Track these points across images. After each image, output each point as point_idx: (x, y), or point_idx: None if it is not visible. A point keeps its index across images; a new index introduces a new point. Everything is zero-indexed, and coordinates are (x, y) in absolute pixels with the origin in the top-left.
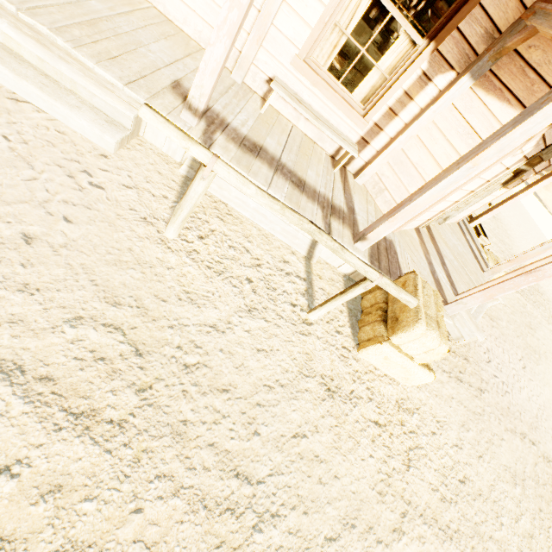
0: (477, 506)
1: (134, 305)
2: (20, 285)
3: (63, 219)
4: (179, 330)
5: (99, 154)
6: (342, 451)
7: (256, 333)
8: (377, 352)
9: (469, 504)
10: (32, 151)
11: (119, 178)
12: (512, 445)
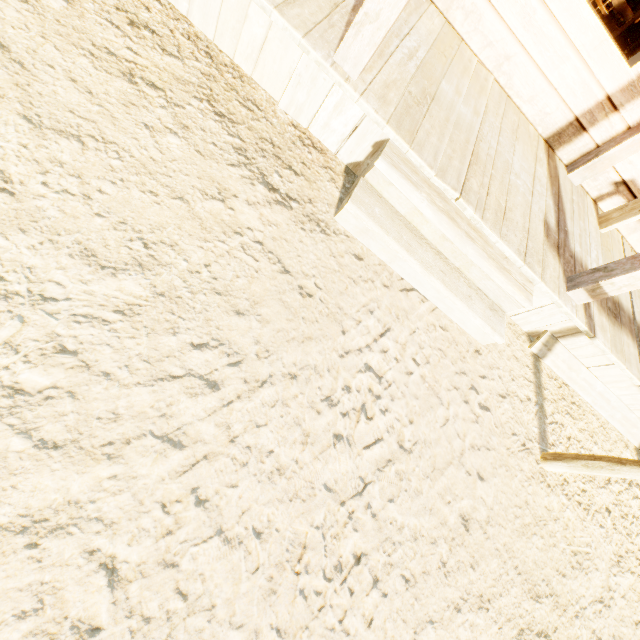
0: None
1: (547, 593)
2: (477, 598)
3: (477, 477)
4: (582, 618)
5: (473, 351)
6: None
7: (629, 596)
8: None
9: None
10: (434, 373)
11: (494, 385)
12: None
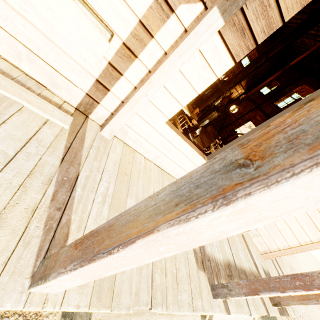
0: None
1: None
2: None
3: None
4: None
5: None
6: None
7: None
8: None
9: None
10: None
11: None
12: None
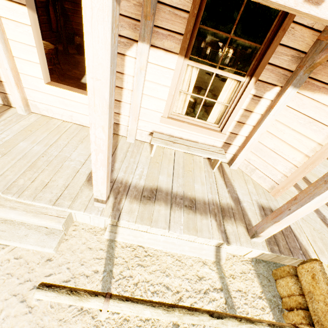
0: None
1: None
2: None
3: None
4: None
5: (45, 261)
6: None
7: None
8: None
9: None
10: None
11: (60, 276)
12: None
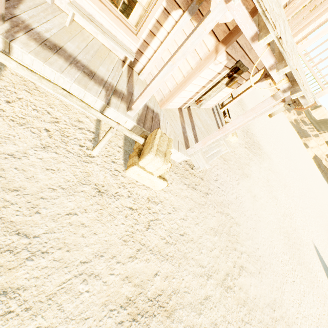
0: (188, 245)
1: None
2: None
3: None
4: None
5: None
6: (103, 221)
7: (47, 160)
8: (133, 171)
9: (183, 244)
10: None
11: None
12: (219, 219)
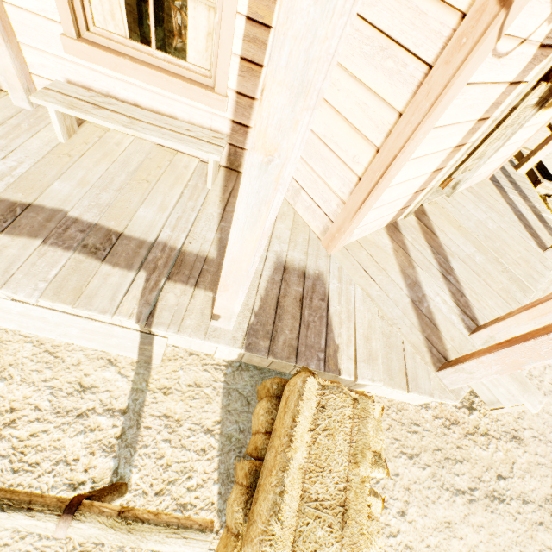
0: None
1: None
2: None
3: None
4: None
5: None
6: None
7: None
8: None
9: None
10: None
11: None
12: None
